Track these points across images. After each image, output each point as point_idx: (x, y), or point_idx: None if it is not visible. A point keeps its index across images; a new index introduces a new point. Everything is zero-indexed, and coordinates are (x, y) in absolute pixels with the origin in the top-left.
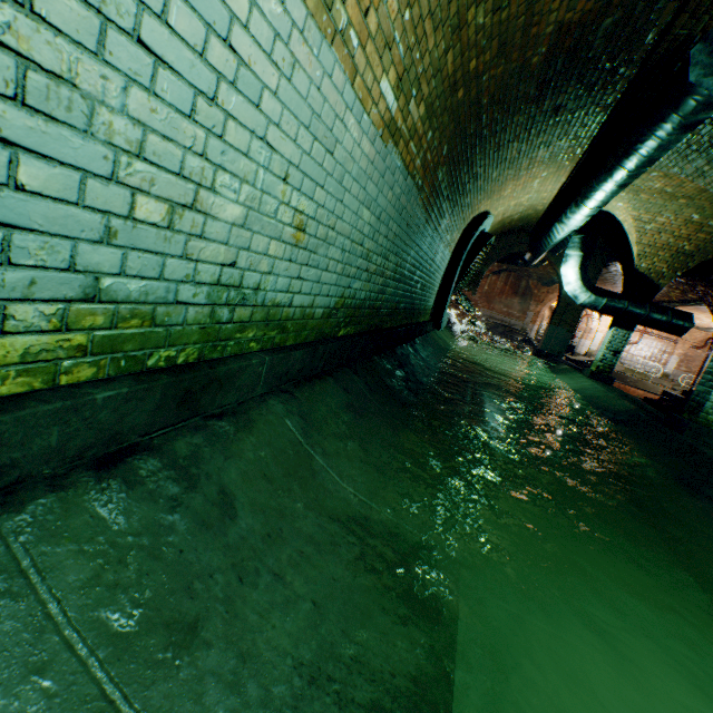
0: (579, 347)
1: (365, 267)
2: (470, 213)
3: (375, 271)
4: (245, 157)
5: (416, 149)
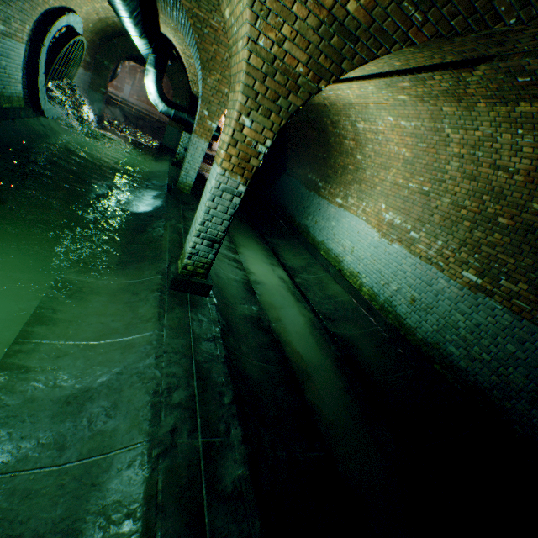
0: (215, 145)
1: None
2: (34, 6)
3: None
4: None
5: None
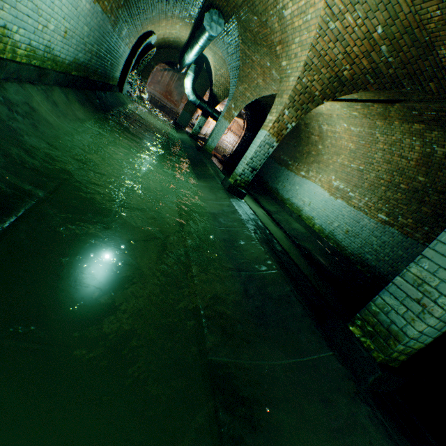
0: (203, 130)
1: (84, 49)
2: (142, 29)
3: (88, 51)
4: (57, 15)
5: (108, 4)
